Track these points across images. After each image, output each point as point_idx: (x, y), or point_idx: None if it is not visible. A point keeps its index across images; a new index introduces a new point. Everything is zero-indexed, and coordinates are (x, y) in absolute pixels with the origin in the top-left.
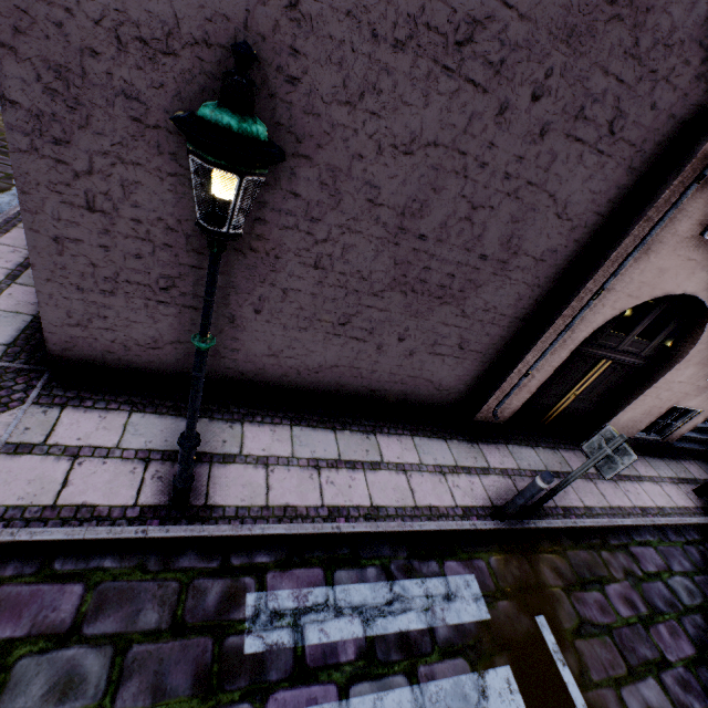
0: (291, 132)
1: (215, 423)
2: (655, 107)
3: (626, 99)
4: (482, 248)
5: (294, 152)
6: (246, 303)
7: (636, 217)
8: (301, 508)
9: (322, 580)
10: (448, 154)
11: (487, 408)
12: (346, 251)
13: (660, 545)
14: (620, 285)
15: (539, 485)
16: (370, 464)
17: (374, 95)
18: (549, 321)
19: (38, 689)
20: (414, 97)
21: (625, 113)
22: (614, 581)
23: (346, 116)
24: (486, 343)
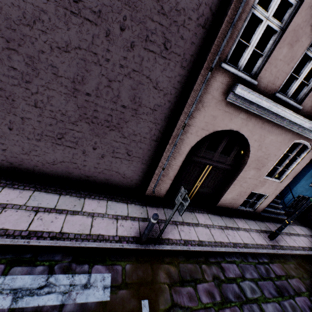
0: (3, 37)
1: None
2: (183, 38)
3: (167, 33)
4: (122, 102)
5: (7, 47)
6: (3, 124)
7: (191, 89)
8: (11, 230)
9: (0, 271)
10: (88, 53)
11: (151, 188)
12: (50, 99)
13: (241, 263)
14: (196, 123)
15: (151, 220)
16: (72, 211)
17: (41, 22)
18: (167, 141)
19: None
20: (61, 25)
21: (169, 40)
22: (204, 281)
23: (29, 31)
24: (141, 153)
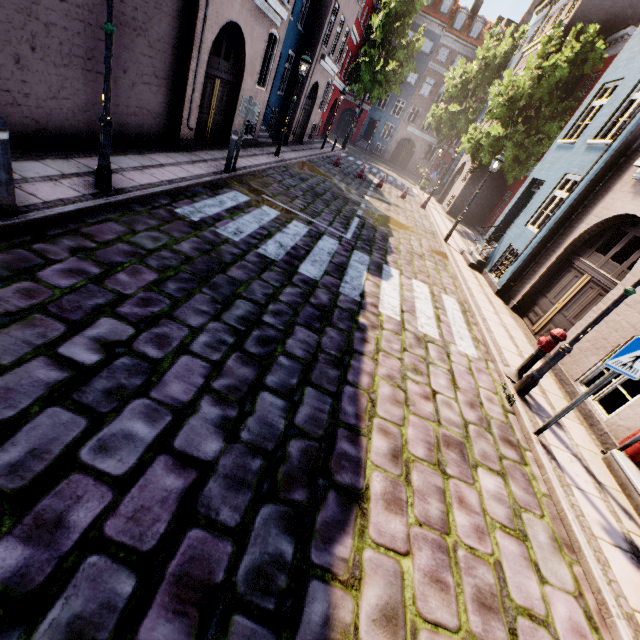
0: None
1: (56, 161)
2: None
3: None
4: None
5: None
6: (23, 40)
7: None
8: (156, 183)
9: (193, 202)
10: None
11: (183, 127)
12: None
13: (278, 174)
14: (210, 15)
15: (235, 139)
16: (159, 165)
17: None
18: (190, 46)
19: (149, 242)
20: None
21: None
22: (273, 184)
23: None
24: (166, 71)
